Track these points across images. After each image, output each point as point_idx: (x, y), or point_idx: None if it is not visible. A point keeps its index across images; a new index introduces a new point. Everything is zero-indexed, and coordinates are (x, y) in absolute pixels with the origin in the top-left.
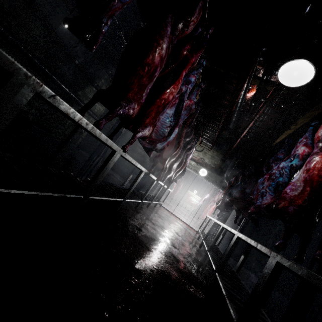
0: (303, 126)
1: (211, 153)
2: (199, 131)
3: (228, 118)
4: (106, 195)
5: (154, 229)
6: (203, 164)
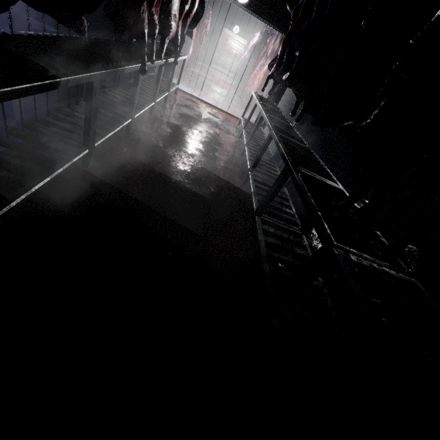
0: None
1: None
2: None
3: None
4: (43, 169)
5: (167, 166)
6: None
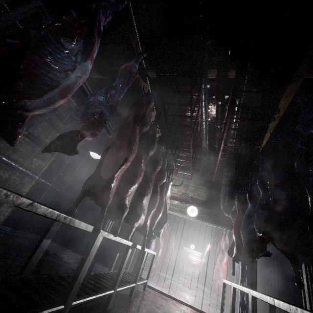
0: (287, 111)
1: (193, 183)
2: (171, 163)
3: (198, 133)
4: None
5: None
6: (189, 200)
